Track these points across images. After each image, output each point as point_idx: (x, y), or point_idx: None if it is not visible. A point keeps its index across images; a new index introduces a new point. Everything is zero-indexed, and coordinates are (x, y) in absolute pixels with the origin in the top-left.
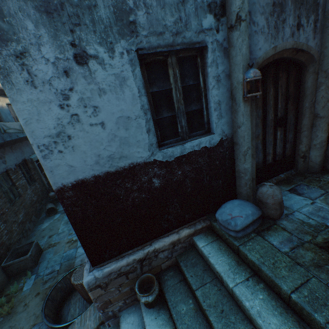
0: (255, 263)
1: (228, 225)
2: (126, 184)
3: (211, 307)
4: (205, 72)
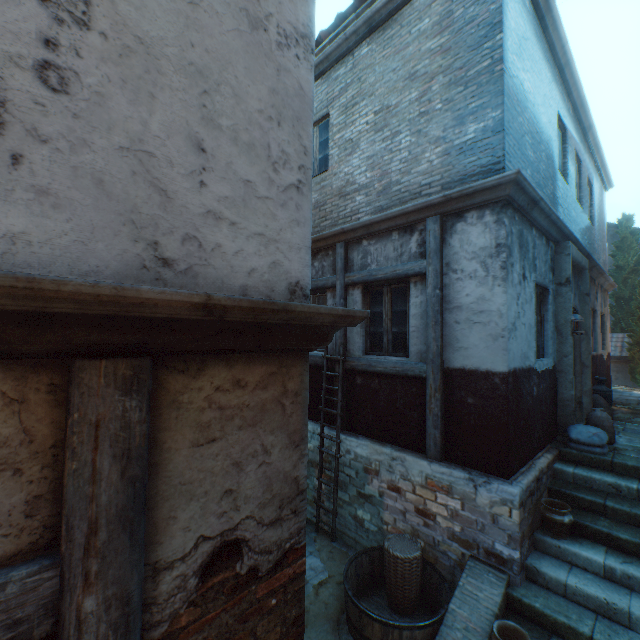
0: (638, 466)
1: (594, 440)
2: (526, 385)
3: (632, 507)
4: (544, 307)
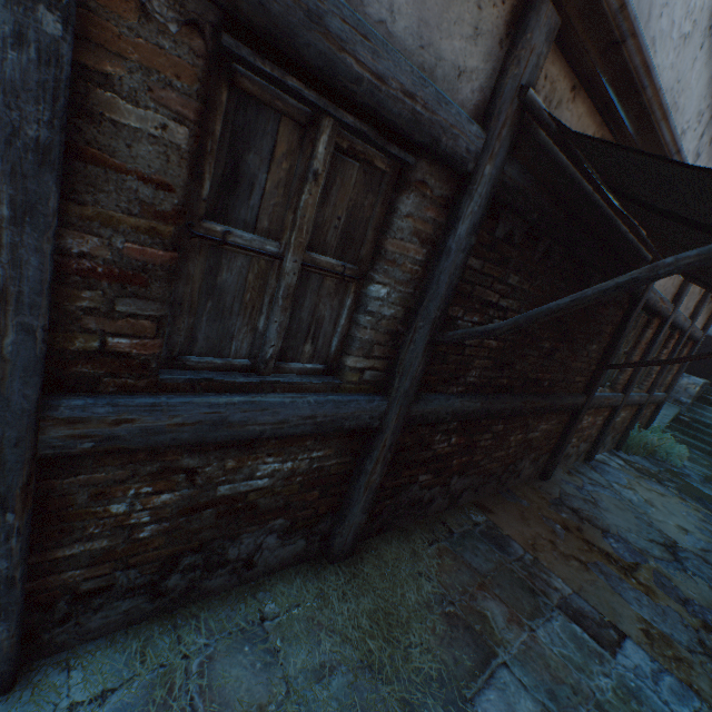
0: None
1: None
2: None
3: None
4: None
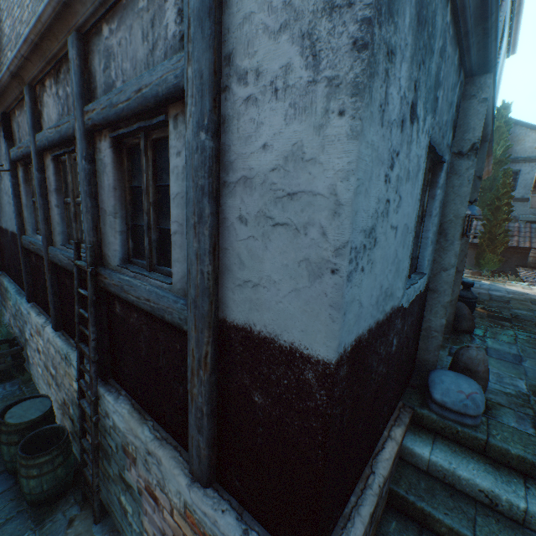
0: (526, 458)
1: (467, 408)
2: (380, 348)
3: None
4: (430, 192)
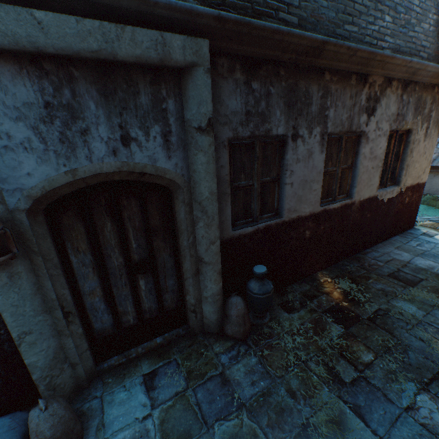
0: None
1: None
2: None
3: None
4: None
